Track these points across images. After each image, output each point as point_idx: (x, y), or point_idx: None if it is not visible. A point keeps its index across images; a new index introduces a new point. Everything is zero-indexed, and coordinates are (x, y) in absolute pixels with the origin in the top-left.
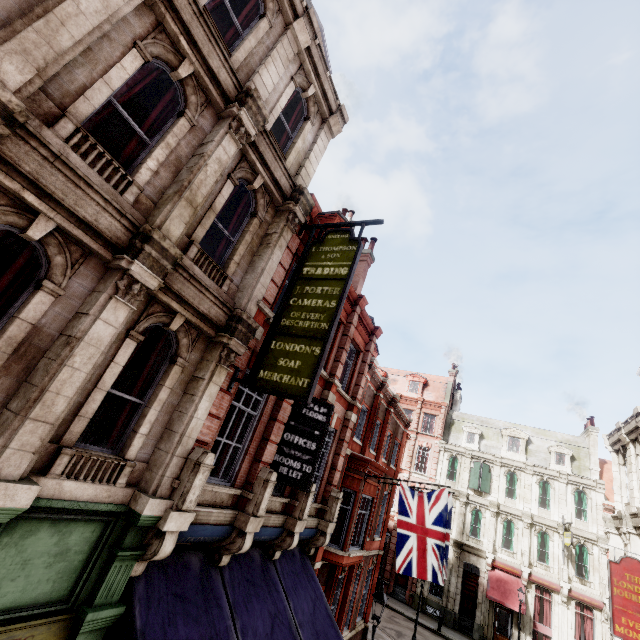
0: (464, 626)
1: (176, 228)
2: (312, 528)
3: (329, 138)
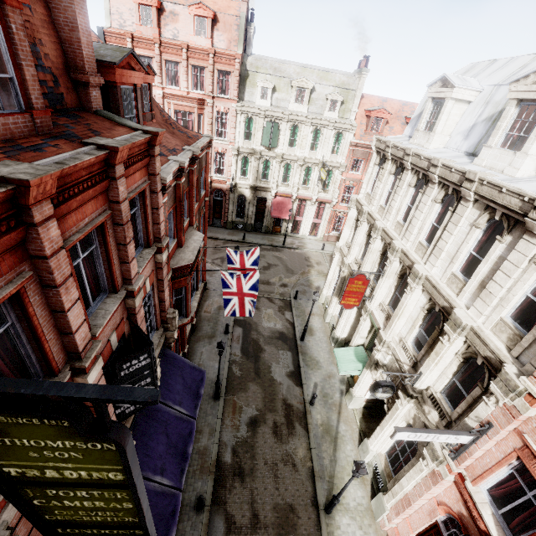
0: (257, 228)
1: None
2: (163, 345)
3: None
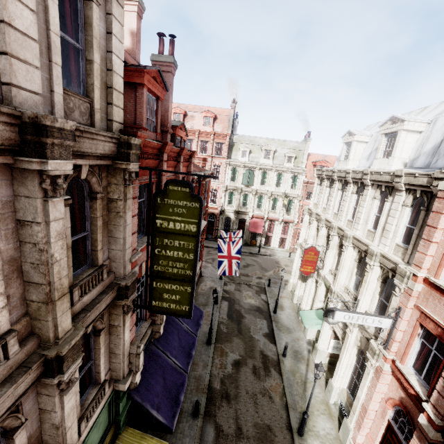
0: None
1: (66, 320)
2: None
3: (122, 1)
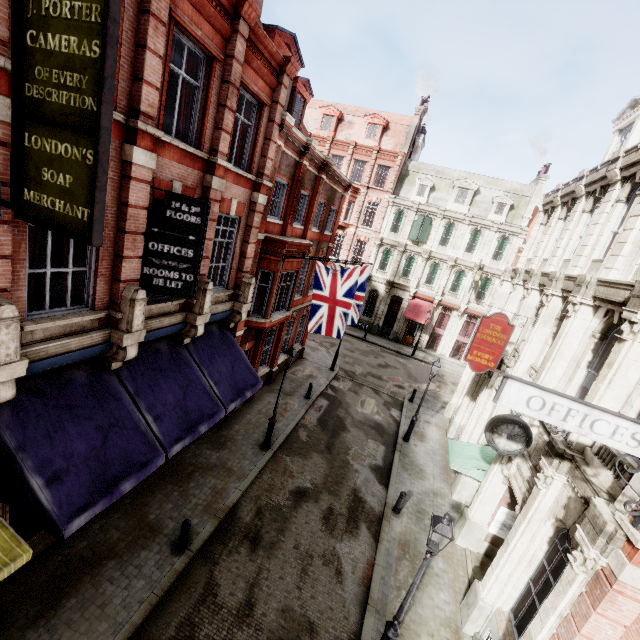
0: (384, 333)
1: None
2: (226, 311)
3: None
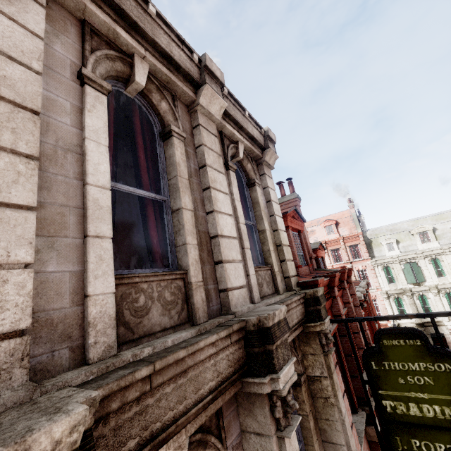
0: None
1: None
2: None
3: (270, 174)
